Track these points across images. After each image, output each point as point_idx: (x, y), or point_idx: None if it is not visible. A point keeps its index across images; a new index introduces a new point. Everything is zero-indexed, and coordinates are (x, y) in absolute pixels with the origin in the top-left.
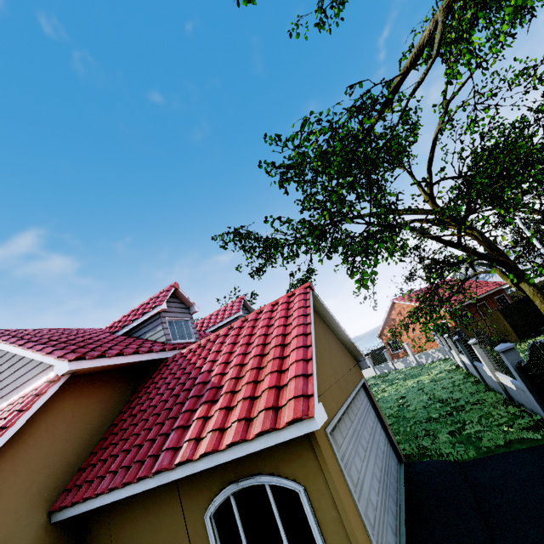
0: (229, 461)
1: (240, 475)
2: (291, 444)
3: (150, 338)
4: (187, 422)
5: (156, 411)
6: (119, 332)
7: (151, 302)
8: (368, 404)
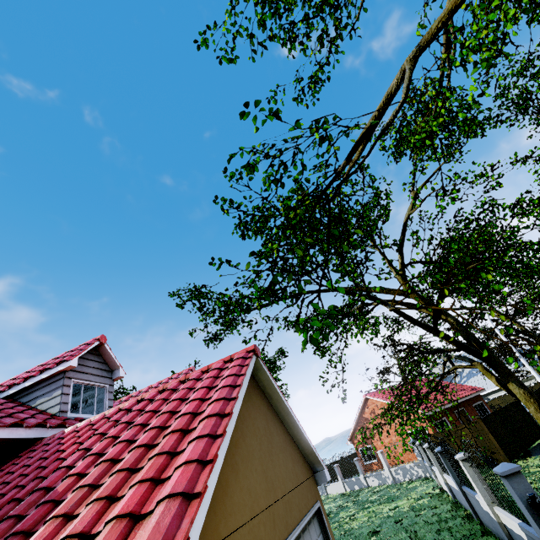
0: None
1: None
2: None
3: (40, 406)
4: None
5: None
6: (3, 393)
7: (62, 356)
8: None
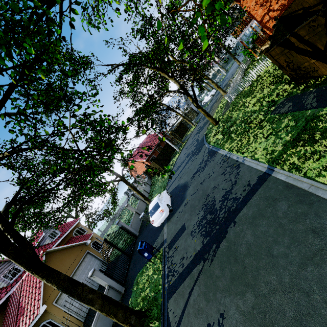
0: (34, 325)
1: (38, 325)
2: (44, 314)
3: None
4: (19, 323)
5: (12, 323)
6: None
7: None
8: (90, 258)
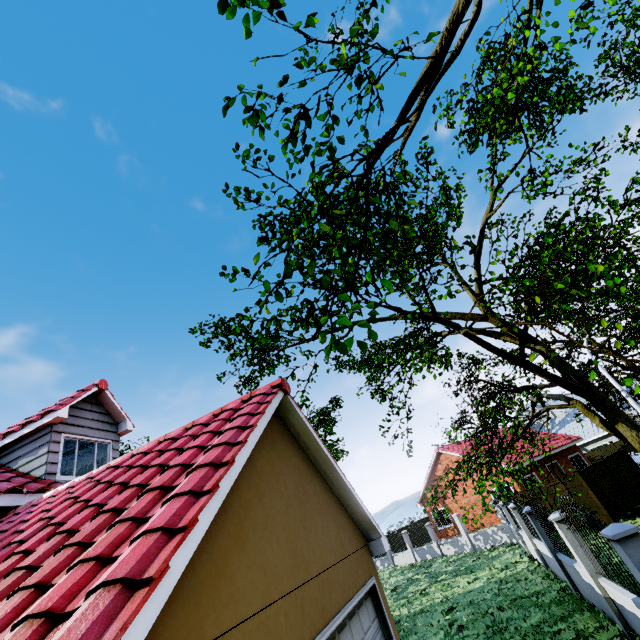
0: None
1: None
2: None
3: (22, 468)
4: None
5: None
6: None
7: (51, 406)
8: (378, 637)
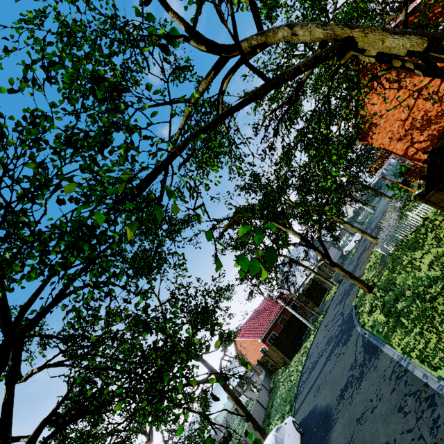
0: None
1: None
2: None
3: None
4: None
5: None
6: None
7: None
8: None
